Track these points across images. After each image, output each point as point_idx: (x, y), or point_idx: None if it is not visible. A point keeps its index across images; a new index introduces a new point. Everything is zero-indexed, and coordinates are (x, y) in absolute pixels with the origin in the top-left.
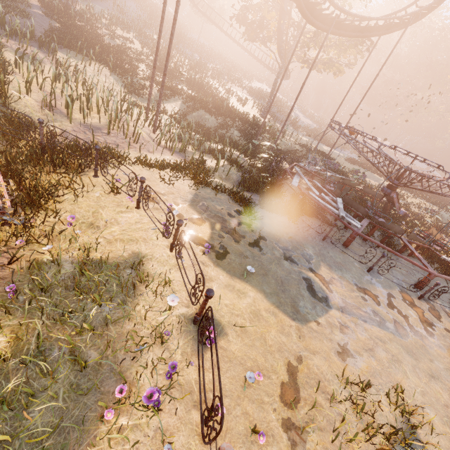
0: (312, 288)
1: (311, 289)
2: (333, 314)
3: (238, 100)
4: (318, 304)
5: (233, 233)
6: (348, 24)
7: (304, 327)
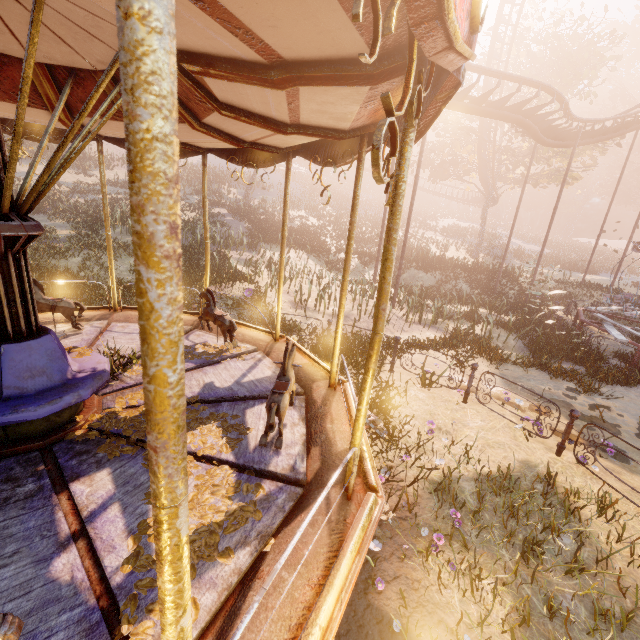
0: None
1: None
2: None
3: (436, 246)
4: None
5: (599, 422)
6: (596, 131)
7: None
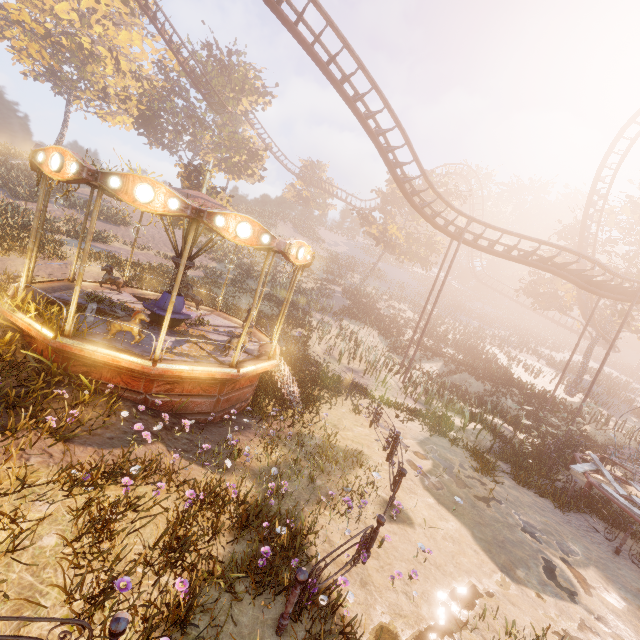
0: (552, 572)
1: (549, 571)
2: (575, 609)
3: (526, 370)
4: (551, 586)
5: (456, 480)
6: None
7: (514, 585)
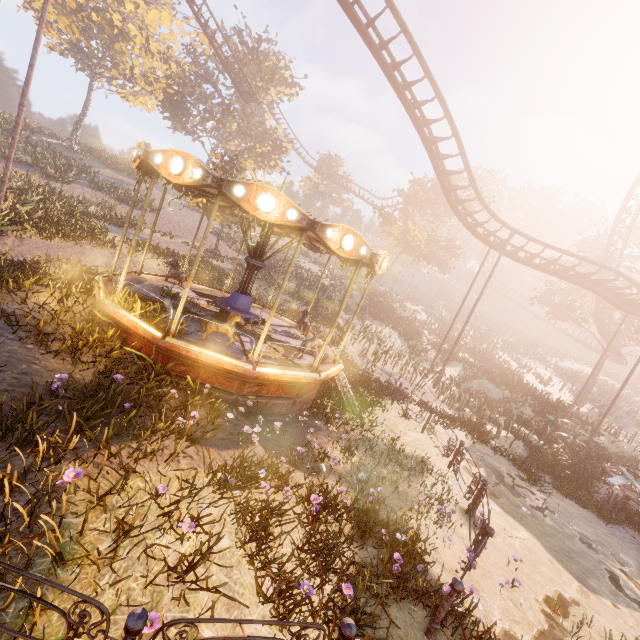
0: (617, 583)
1: (614, 582)
2: None
3: (536, 377)
4: (621, 597)
5: (510, 488)
6: None
7: (591, 594)
